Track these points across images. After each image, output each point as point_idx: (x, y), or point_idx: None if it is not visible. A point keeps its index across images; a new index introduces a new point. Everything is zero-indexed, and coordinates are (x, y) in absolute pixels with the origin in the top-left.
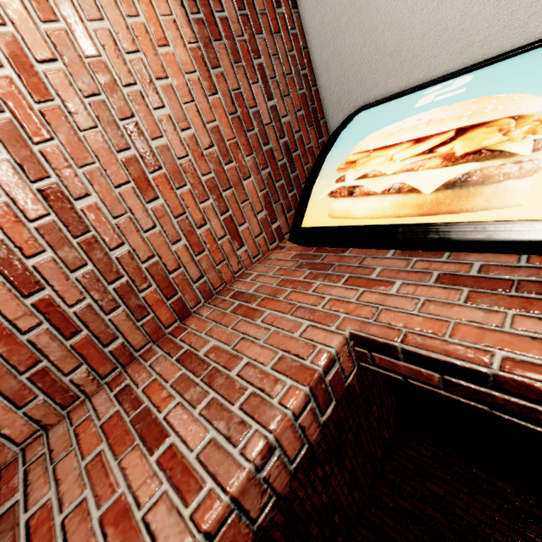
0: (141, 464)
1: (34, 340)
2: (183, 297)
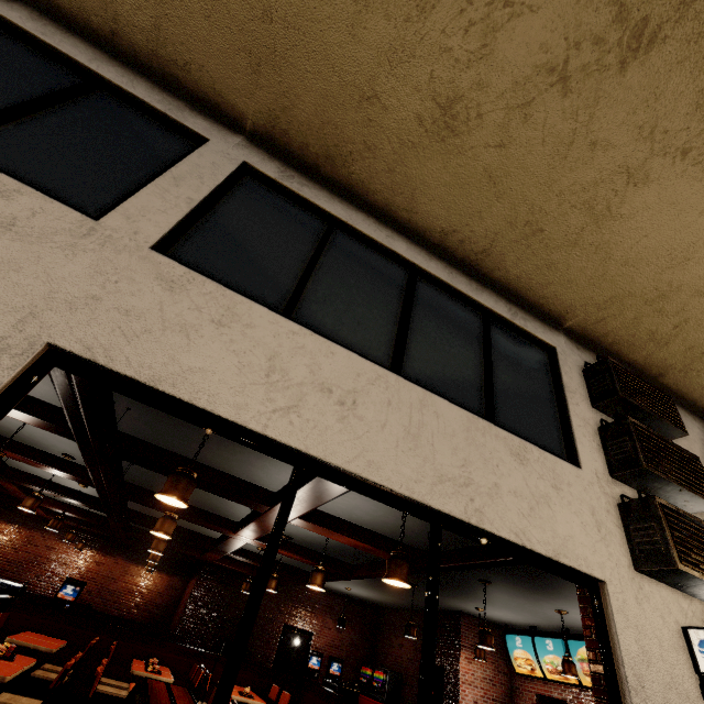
0: None
1: None
2: (509, 695)
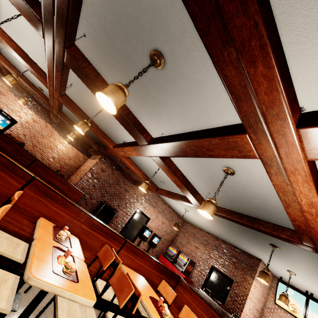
0: None
1: None
2: (262, 308)
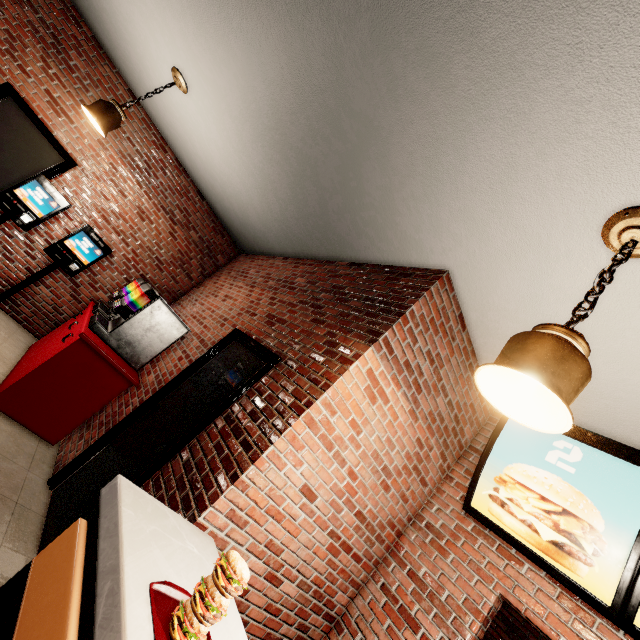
0: (413, 638)
1: (350, 568)
2: (399, 527)
